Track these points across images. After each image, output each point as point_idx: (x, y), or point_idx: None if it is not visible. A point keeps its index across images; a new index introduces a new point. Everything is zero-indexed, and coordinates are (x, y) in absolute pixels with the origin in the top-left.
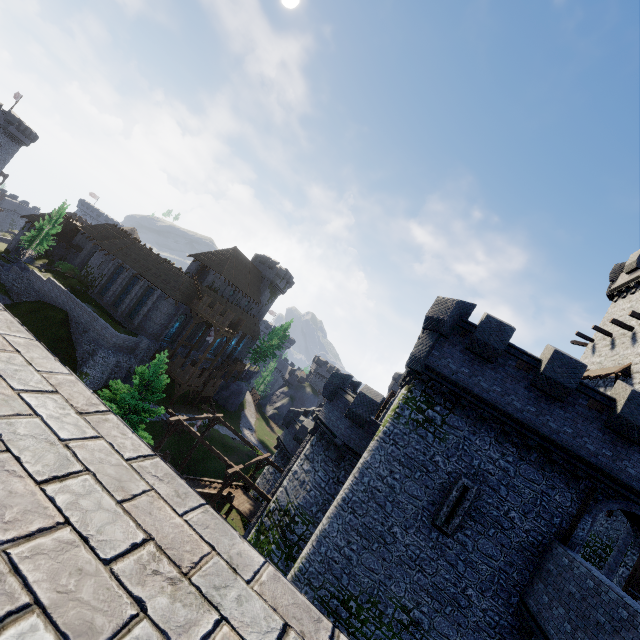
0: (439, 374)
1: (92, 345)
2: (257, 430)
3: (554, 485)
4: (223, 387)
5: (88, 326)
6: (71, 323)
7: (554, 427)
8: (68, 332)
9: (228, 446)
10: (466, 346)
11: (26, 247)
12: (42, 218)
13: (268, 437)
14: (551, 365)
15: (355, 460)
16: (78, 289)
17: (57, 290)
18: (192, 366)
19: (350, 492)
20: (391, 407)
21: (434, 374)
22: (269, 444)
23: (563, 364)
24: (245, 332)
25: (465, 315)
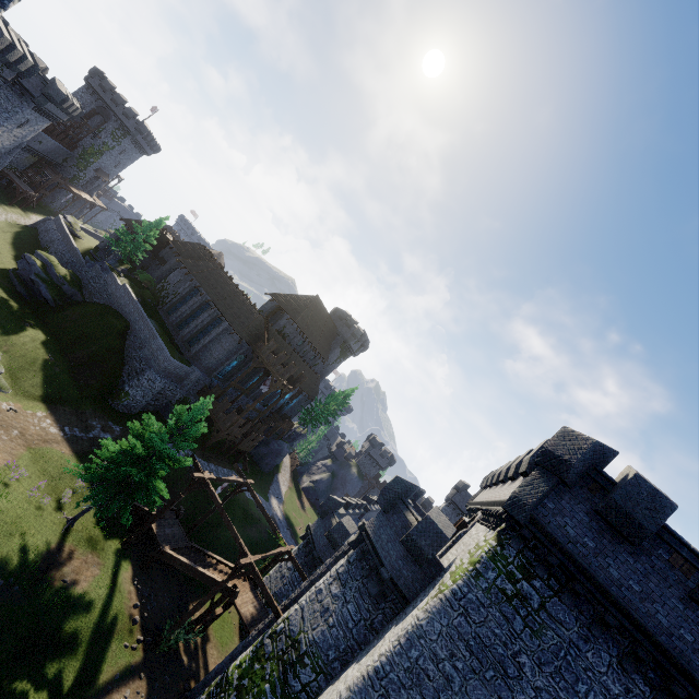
0: (549, 535)
1: (143, 364)
2: (286, 502)
3: None
4: (263, 442)
5: (145, 343)
6: (130, 335)
7: None
8: (124, 344)
9: (250, 514)
10: (597, 508)
11: (114, 249)
12: (138, 224)
13: (296, 514)
14: None
15: (400, 605)
16: (149, 302)
17: (128, 298)
18: (237, 412)
19: (388, 663)
20: (462, 546)
21: (541, 533)
22: (295, 523)
23: None
24: (303, 388)
25: (601, 463)
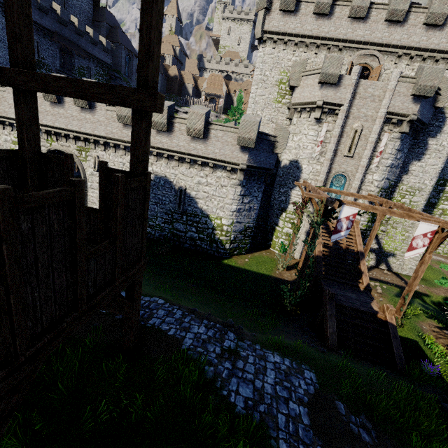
0: None
1: None
2: None
3: None
4: None
5: None
6: None
7: None
8: None
9: None
10: None
11: None
12: None
13: None
14: None
15: None
16: None
17: None
18: None
19: None
20: None
21: None
22: None
23: None
24: None
25: None
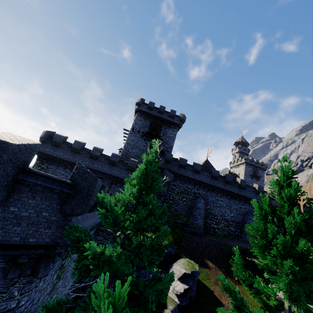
0: (43, 153)
1: None
2: None
3: None
4: None
5: None
6: None
7: (77, 160)
8: None
9: None
10: (51, 143)
11: None
12: None
13: None
14: (74, 144)
15: None
16: None
17: None
18: None
19: None
20: None
21: (42, 154)
22: None
23: (77, 143)
24: None
25: (52, 135)
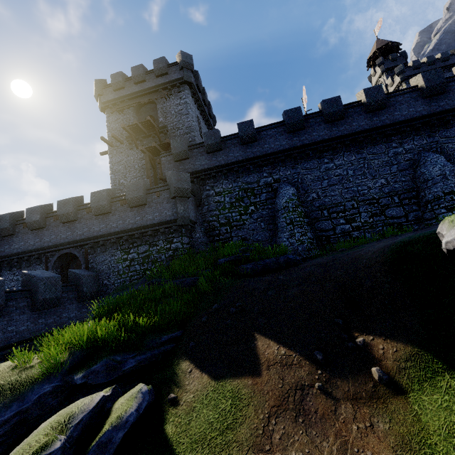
0: None
1: None
2: None
3: (35, 269)
4: None
5: None
6: None
7: (18, 247)
8: None
9: None
10: None
11: None
12: None
13: None
14: None
15: None
16: None
17: None
18: None
19: None
20: None
21: None
22: None
23: (1, 219)
24: None
25: None
